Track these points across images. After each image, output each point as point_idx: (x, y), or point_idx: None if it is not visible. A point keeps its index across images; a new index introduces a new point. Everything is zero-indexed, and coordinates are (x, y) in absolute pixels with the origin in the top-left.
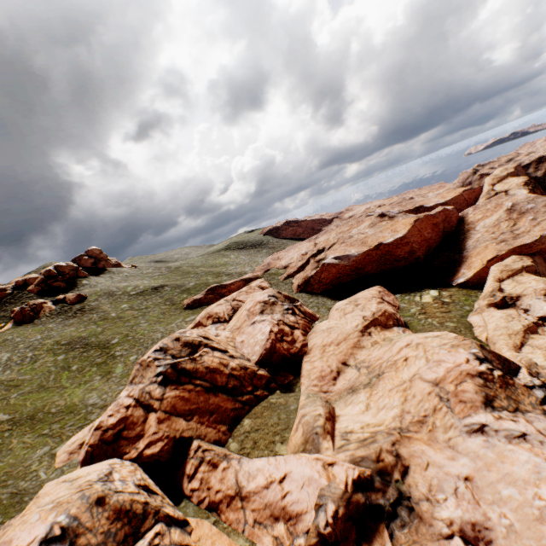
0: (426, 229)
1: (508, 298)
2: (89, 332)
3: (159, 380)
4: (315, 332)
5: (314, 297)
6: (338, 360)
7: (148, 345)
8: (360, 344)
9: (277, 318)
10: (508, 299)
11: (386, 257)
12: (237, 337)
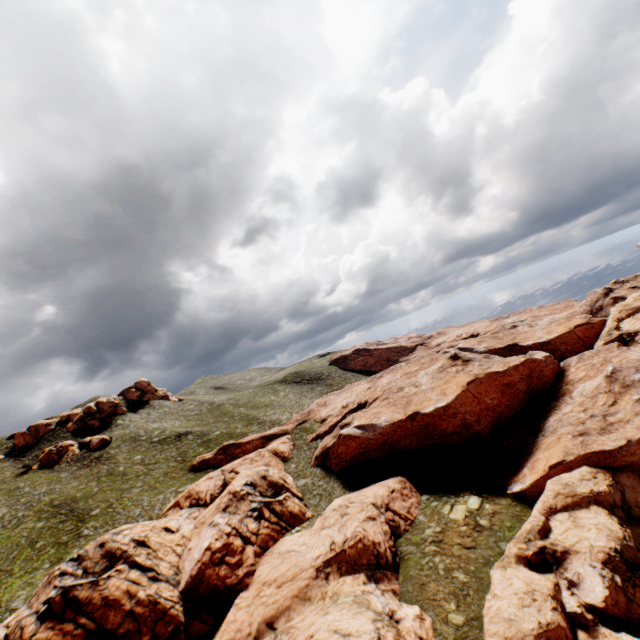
0: (489, 394)
1: (548, 551)
2: (85, 491)
3: (42, 610)
4: (272, 552)
5: (327, 477)
6: (264, 616)
7: (119, 524)
8: (307, 592)
9: (234, 523)
10: (549, 554)
11: (428, 429)
12: (193, 538)
